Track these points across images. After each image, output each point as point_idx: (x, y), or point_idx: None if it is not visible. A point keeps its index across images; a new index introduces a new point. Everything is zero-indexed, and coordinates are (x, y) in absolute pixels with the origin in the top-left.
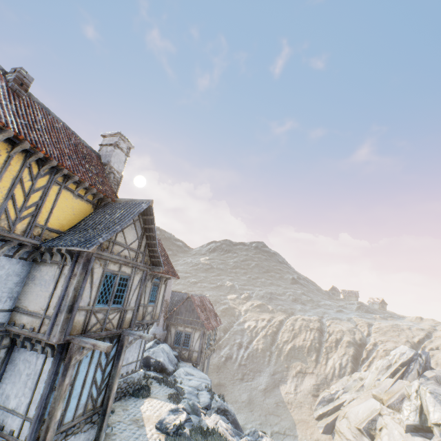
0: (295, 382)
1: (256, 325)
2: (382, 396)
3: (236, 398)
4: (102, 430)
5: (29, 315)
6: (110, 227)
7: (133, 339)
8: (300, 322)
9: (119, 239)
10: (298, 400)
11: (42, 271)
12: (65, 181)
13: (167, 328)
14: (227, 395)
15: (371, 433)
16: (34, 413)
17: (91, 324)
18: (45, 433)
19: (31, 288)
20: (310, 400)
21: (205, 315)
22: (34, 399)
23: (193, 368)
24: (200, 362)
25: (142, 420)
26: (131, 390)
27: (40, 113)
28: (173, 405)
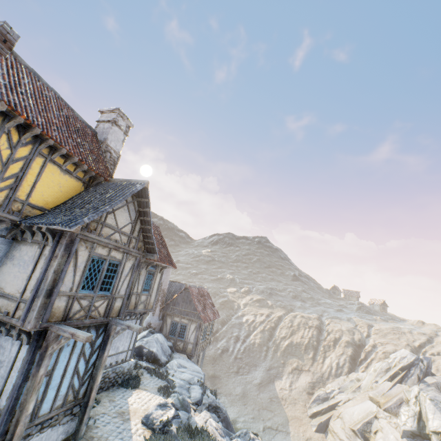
0: (291, 378)
1: (254, 320)
2: (379, 399)
3: (230, 391)
4: (82, 423)
5: (5, 297)
6: (99, 207)
7: (120, 329)
8: (299, 319)
9: (109, 221)
10: (293, 397)
11: (22, 250)
12: (51, 154)
13: (163, 318)
14: (221, 387)
15: (366, 436)
16: (4, 403)
17: (73, 311)
18: (14, 426)
19: (9, 268)
20: (305, 398)
21: (203, 307)
22: (6, 388)
23: (187, 360)
24: (195, 355)
25: (129, 413)
26: (121, 380)
27: (27, 77)
28: (163, 398)
